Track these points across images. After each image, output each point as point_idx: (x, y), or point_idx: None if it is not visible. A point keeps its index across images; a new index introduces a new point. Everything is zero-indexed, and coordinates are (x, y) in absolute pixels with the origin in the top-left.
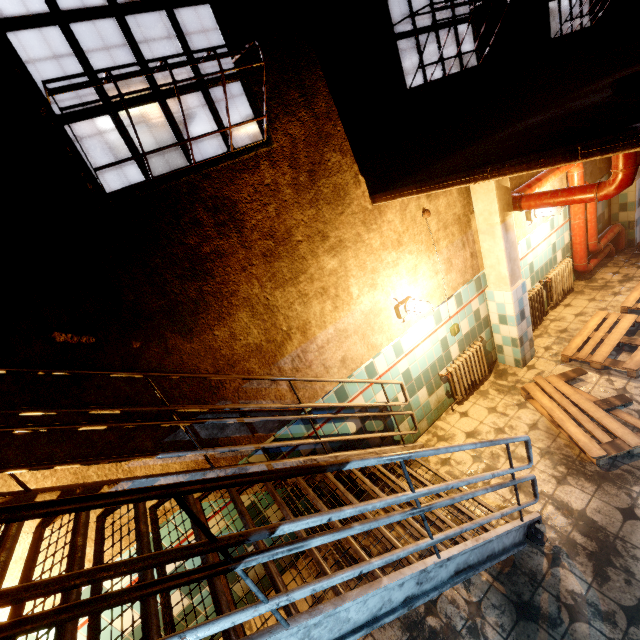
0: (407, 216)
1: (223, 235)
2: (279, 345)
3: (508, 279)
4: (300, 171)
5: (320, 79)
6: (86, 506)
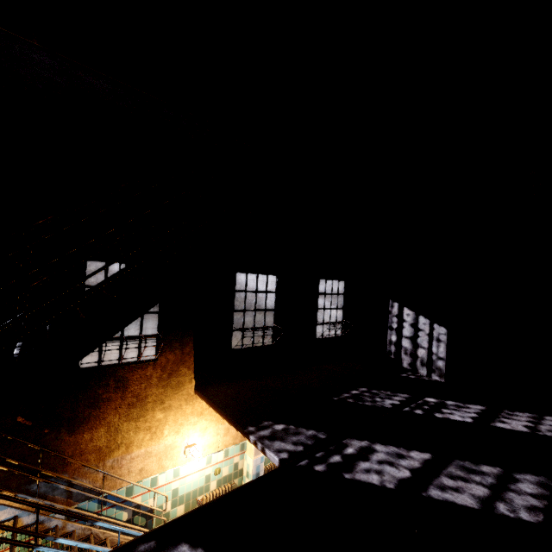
0: None
1: (116, 392)
2: (111, 450)
3: (254, 451)
4: (165, 372)
5: (191, 340)
6: (18, 501)
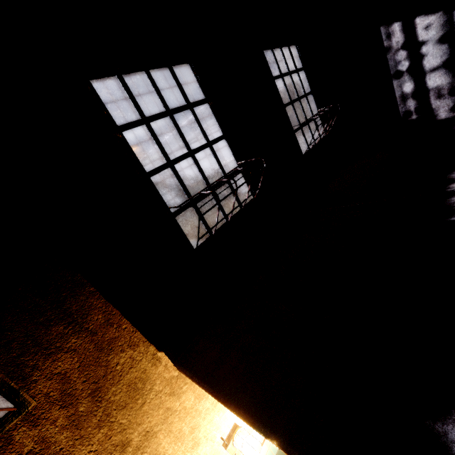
0: None
1: None
2: None
3: None
4: (78, 401)
5: (92, 294)
6: None
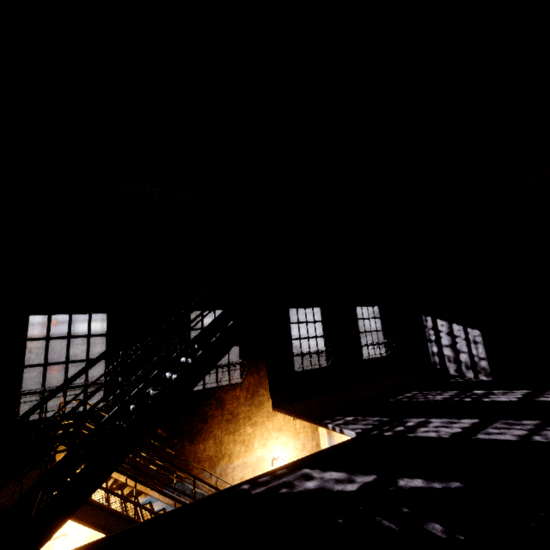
0: (286, 418)
1: (217, 409)
2: (219, 459)
3: None
4: (249, 393)
5: (264, 366)
6: (183, 470)
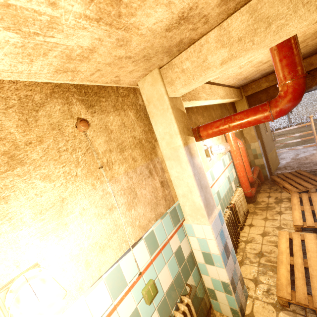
0: (40, 120)
1: None
2: None
3: (204, 209)
4: None
5: None
6: None
